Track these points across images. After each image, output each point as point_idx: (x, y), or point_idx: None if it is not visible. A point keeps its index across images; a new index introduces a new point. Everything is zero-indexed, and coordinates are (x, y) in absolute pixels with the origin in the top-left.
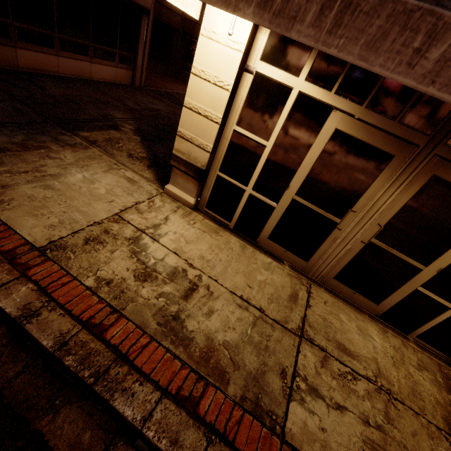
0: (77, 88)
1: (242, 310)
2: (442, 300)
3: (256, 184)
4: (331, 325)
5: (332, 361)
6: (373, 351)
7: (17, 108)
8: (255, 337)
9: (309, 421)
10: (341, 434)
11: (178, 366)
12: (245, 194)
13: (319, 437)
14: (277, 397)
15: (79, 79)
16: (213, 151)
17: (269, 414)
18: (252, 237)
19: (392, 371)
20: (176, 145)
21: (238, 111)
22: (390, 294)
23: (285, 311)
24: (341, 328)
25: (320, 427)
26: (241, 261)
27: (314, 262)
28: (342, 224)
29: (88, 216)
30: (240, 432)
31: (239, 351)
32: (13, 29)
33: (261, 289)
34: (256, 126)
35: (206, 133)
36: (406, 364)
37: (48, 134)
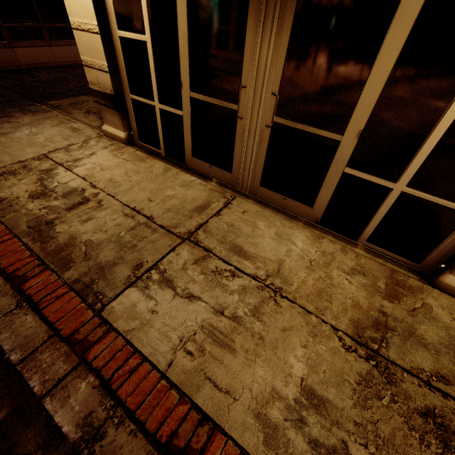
0: (68, 71)
1: (127, 218)
2: (378, 179)
3: (159, 95)
4: (237, 230)
5: (212, 260)
6: (283, 254)
7: (3, 93)
8: (126, 238)
9: (141, 303)
10: (175, 317)
11: (26, 255)
12: (157, 111)
13: (144, 317)
14: (116, 283)
15: (76, 64)
16: (113, 71)
17: (97, 294)
18: (181, 160)
19: (299, 273)
20: (88, 77)
21: (112, 11)
22: (319, 189)
23: (180, 219)
24: (250, 233)
25: (152, 309)
26: (155, 181)
27: (237, 171)
28: (240, 110)
29: (15, 158)
30: (55, 303)
31: (99, 247)
32: (5, 30)
33: (162, 202)
34: (131, 21)
35: (97, 51)
36: (330, 268)
37: (18, 107)
